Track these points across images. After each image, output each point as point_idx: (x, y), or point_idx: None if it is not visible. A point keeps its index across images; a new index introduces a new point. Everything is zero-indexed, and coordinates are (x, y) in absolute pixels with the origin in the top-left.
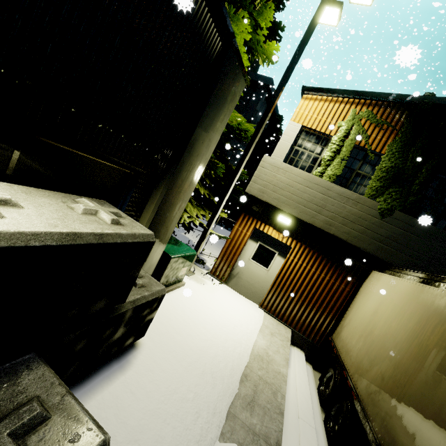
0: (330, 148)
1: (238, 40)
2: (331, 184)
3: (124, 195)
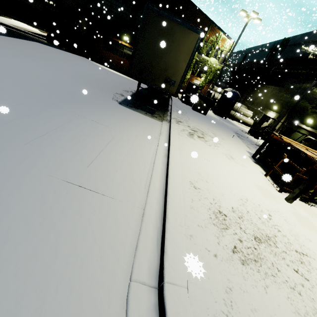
0: None
1: None
2: None
3: None
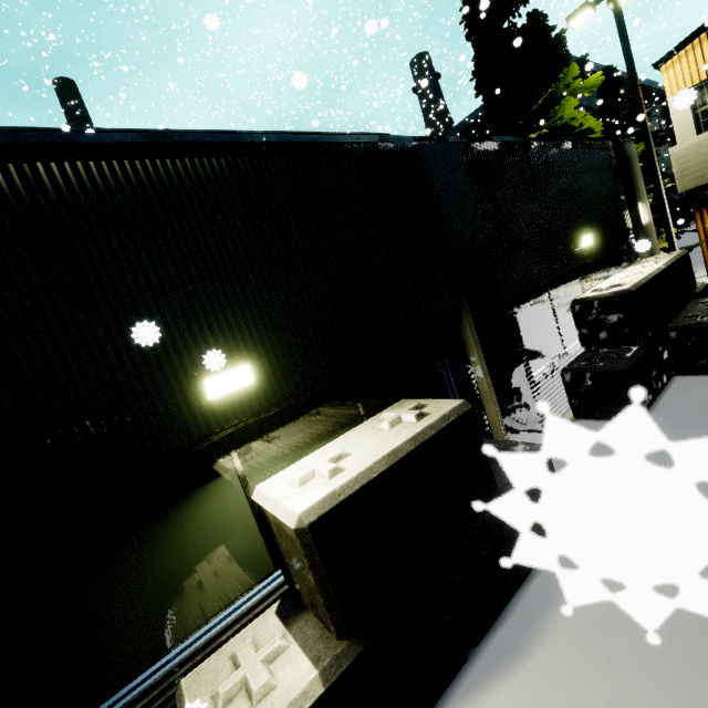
0: None
1: (567, 112)
2: None
3: (629, 260)
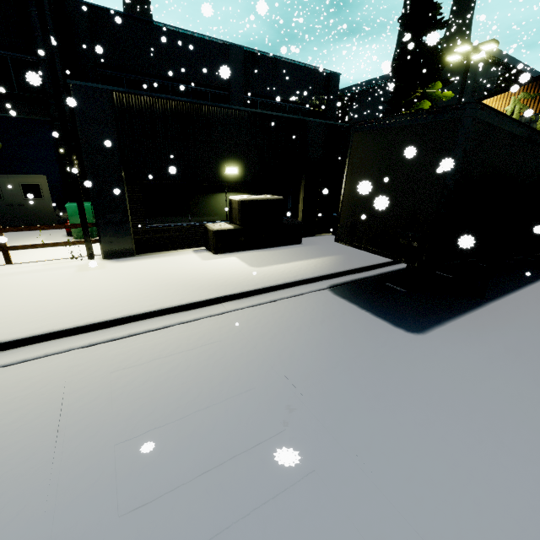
0: None
1: (425, 107)
2: None
3: None
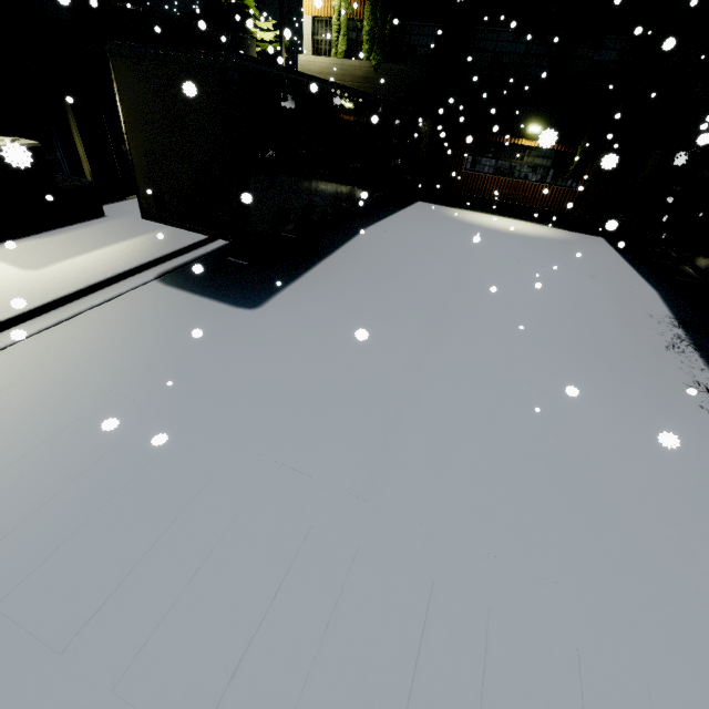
0: (334, 30)
1: None
2: (343, 60)
3: None
